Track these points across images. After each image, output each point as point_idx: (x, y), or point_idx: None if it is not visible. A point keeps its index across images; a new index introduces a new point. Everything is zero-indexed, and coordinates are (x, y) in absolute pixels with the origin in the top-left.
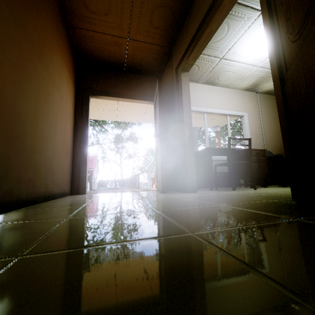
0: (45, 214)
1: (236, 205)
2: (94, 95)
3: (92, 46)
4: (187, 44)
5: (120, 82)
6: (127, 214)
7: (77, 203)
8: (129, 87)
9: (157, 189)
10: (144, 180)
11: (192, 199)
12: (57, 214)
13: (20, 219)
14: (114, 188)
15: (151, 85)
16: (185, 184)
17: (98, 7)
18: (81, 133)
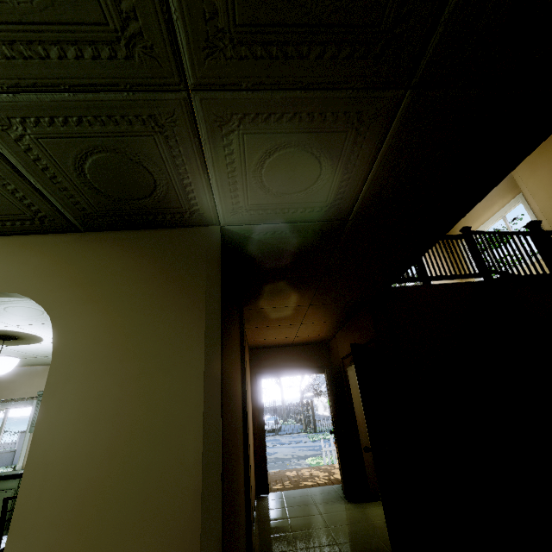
0: (279, 545)
1: (386, 541)
2: (266, 378)
3: (264, 342)
4: (347, 352)
5: (289, 358)
6: (323, 548)
7: (281, 524)
8: (297, 362)
9: (342, 485)
10: (324, 411)
11: (367, 523)
12: (286, 545)
13: (272, 549)
14: (275, 430)
15: (320, 354)
16: (368, 489)
17: (272, 334)
18: (258, 422)
